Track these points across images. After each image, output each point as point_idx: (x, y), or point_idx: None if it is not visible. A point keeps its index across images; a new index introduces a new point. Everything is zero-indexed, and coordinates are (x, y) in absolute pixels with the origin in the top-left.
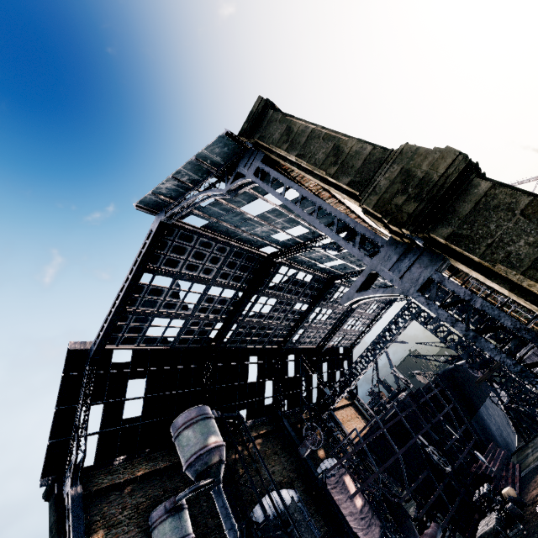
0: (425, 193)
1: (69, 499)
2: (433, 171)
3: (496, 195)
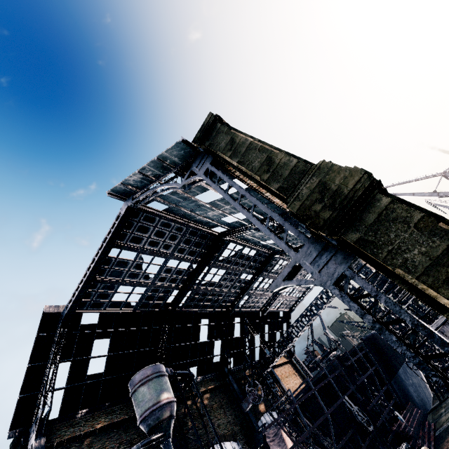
0: (338, 204)
1: None
2: (344, 186)
3: (394, 209)
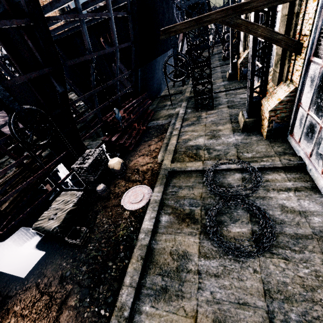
0: None
1: None
2: None
3: None
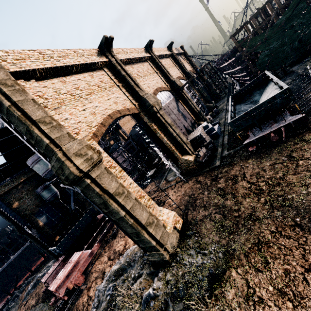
0: (69, 181)
1: None
2: (69, 176)
3: (90, 187)
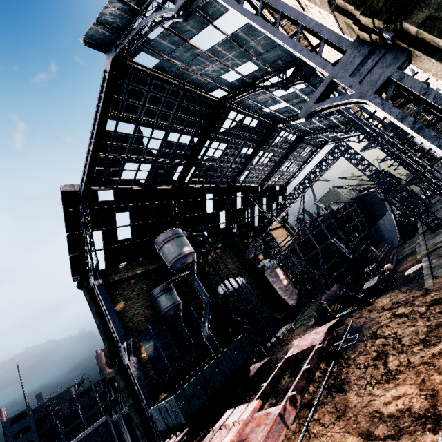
0: None
1: (95, 287)
2: None
3: None
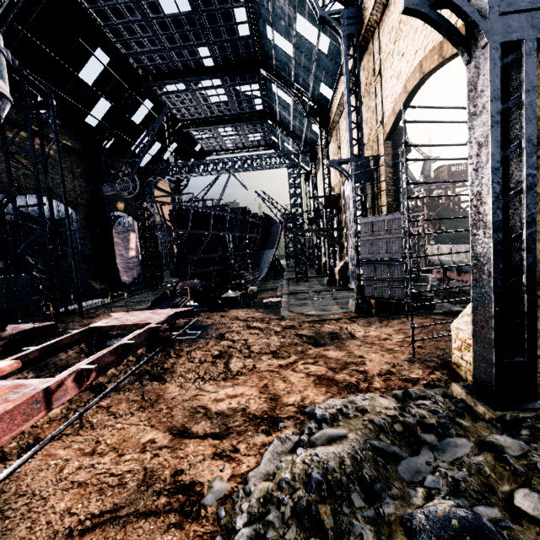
0: None
1: None
2: None
3: None
